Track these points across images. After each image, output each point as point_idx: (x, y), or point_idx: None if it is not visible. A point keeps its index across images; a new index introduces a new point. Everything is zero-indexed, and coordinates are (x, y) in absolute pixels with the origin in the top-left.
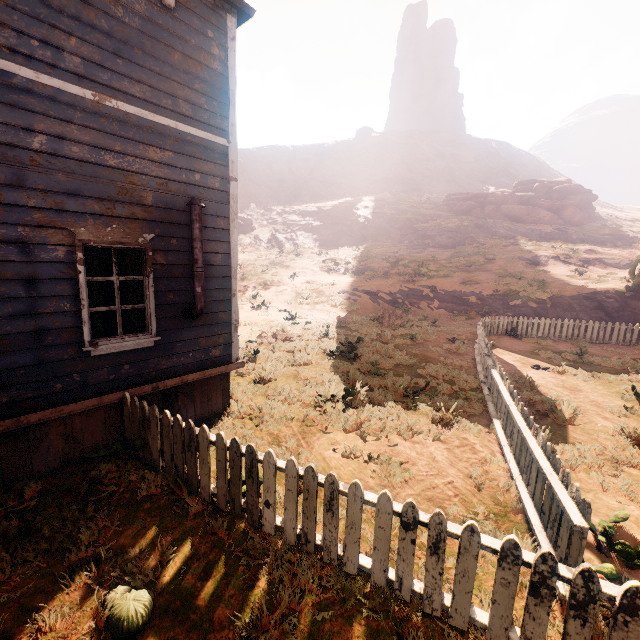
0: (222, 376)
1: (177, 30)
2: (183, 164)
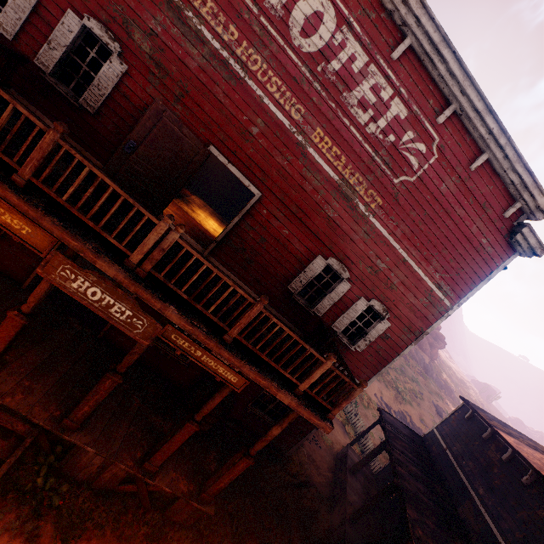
0: None
1: None
2: None
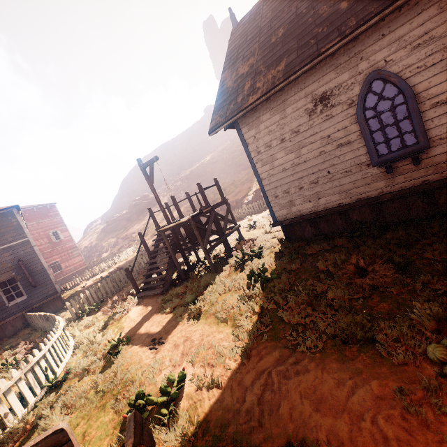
0: (59, 298)
1: (0, 224)
2: (16, 252)
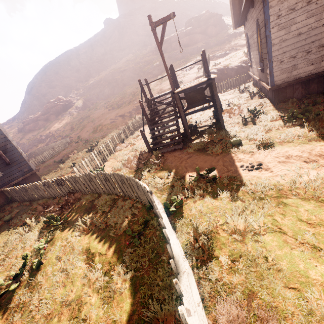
0: (34, 175)
1: None
2: None
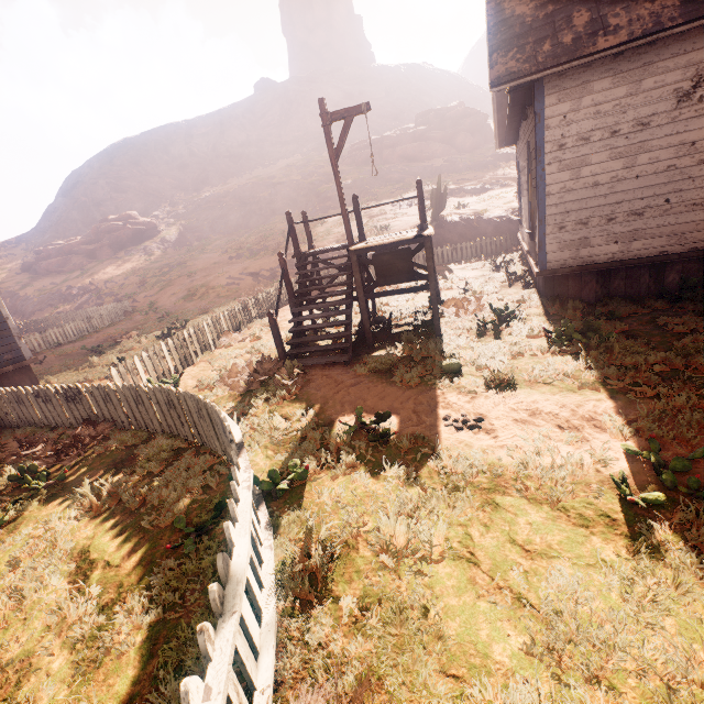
0: (25, 370)
1: None
2: None
